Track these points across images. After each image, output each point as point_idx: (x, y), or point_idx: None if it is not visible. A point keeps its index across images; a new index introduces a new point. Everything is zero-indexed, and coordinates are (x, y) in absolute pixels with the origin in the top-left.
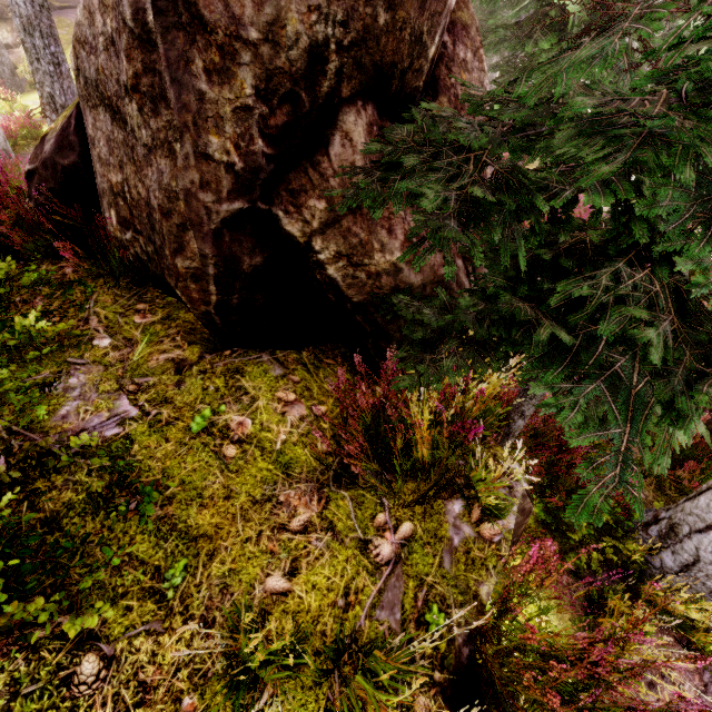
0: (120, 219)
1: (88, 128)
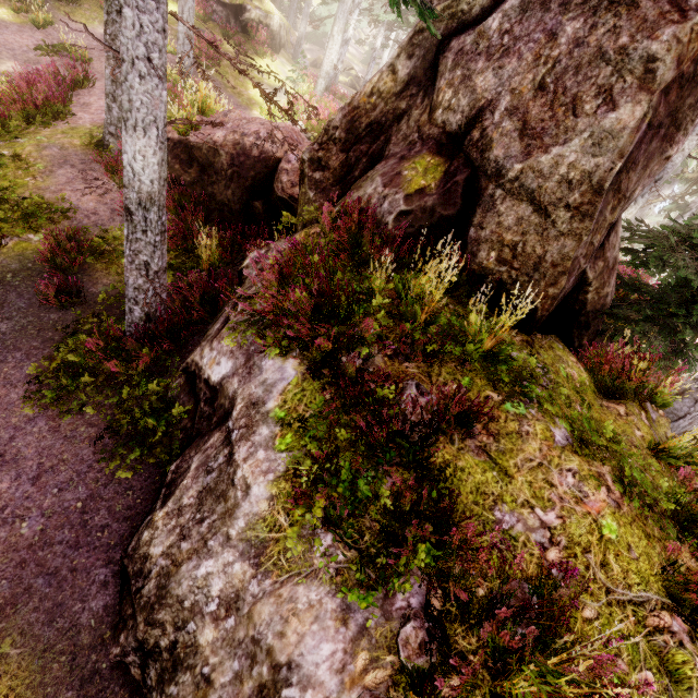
0: (500, 259)
1: (500, 206)
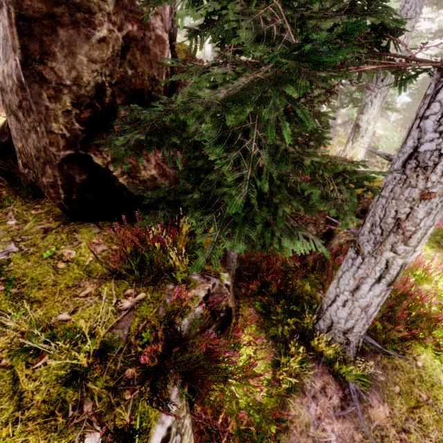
0: (23, 164)
1: (9, 124)
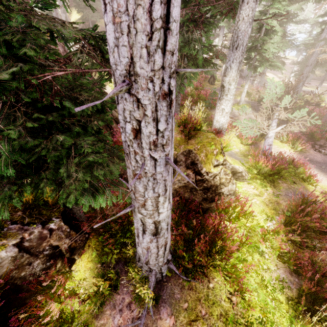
0: None
1: None
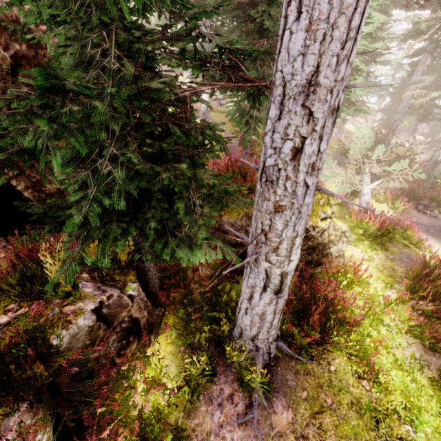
0: None
1: None
